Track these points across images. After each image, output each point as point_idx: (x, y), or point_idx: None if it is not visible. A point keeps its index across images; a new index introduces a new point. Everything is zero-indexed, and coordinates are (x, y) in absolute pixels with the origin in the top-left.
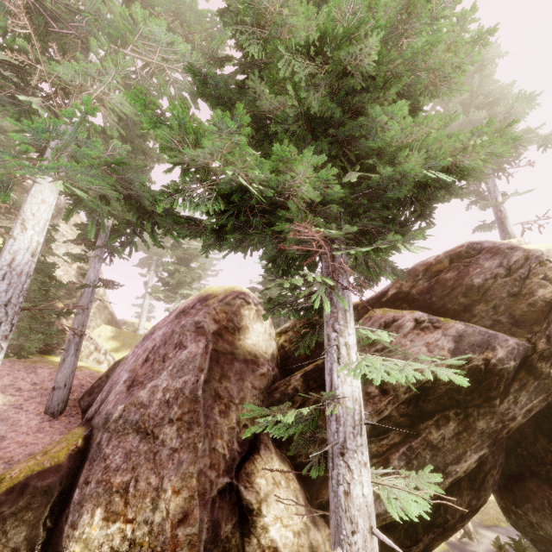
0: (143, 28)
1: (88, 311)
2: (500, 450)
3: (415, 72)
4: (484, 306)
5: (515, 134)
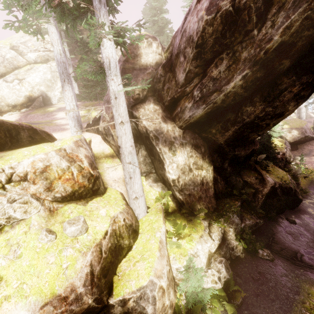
0: None
1: None
2: (305, 73)
3: None
4: None
5: None
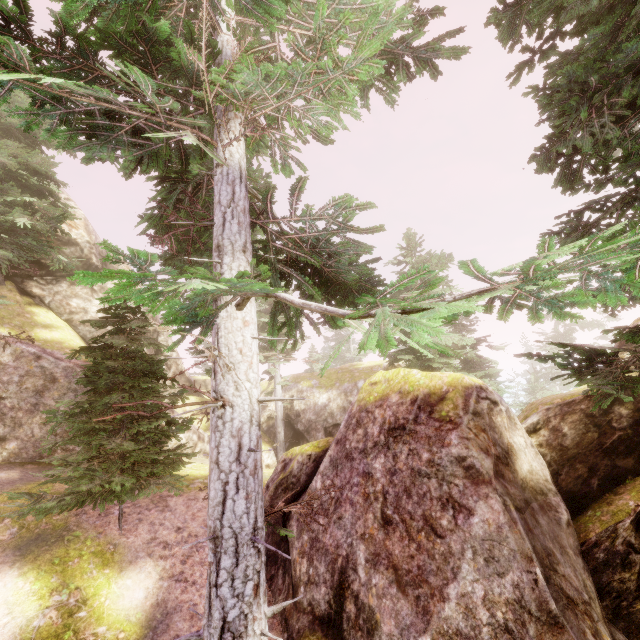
0: None
1: None
2: None
3: None
4: None
5: None
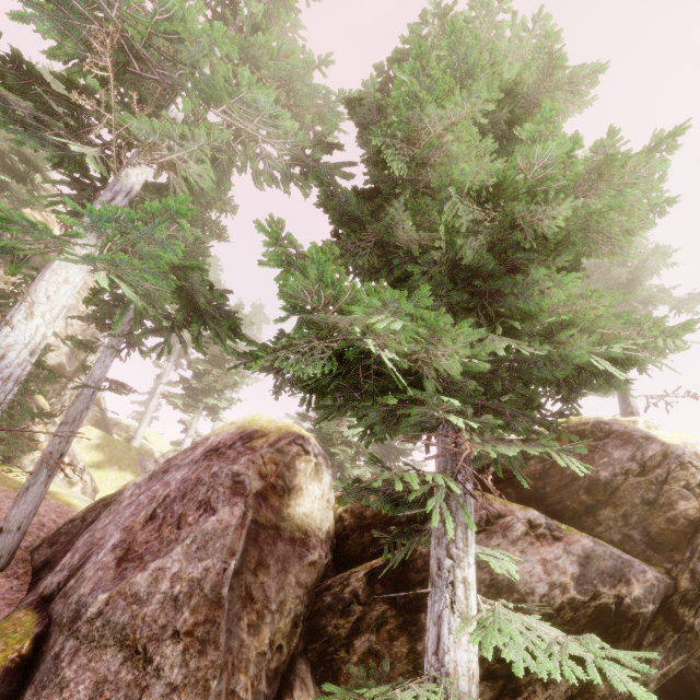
0: (246, 93)
1: (80, 422)
2: None
3: (584, 232)
4: (612, 512)
5: (646, 289)
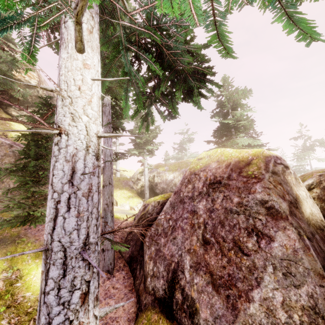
0: None
1: (112, 182)
2: None
3: None
4: None
5: None
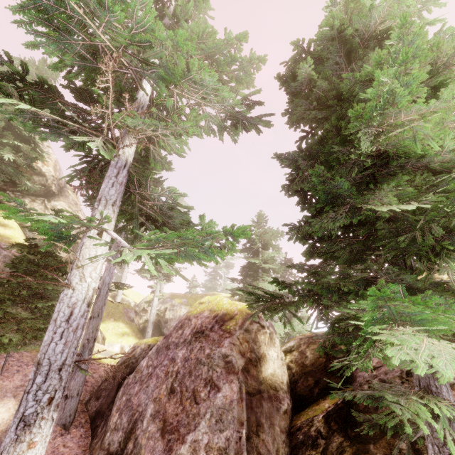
0: (194, 75)
1: (101, 314)
2: None
3: None
4: None
5: None
